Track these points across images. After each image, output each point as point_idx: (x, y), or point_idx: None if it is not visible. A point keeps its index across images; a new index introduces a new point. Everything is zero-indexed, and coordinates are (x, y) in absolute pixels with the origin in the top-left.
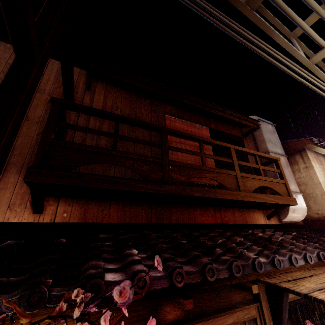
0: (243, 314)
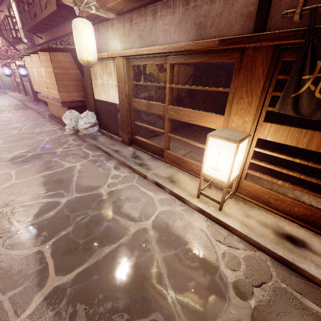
0: None
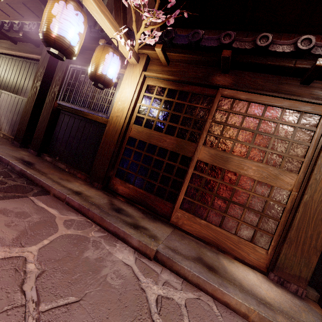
0: (301, 105)
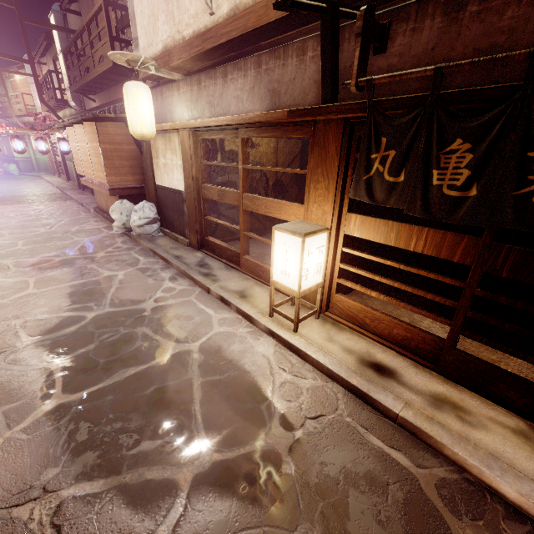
0: None
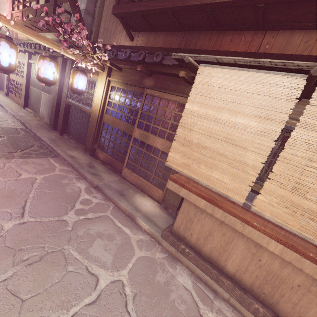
0: (185, 100)
